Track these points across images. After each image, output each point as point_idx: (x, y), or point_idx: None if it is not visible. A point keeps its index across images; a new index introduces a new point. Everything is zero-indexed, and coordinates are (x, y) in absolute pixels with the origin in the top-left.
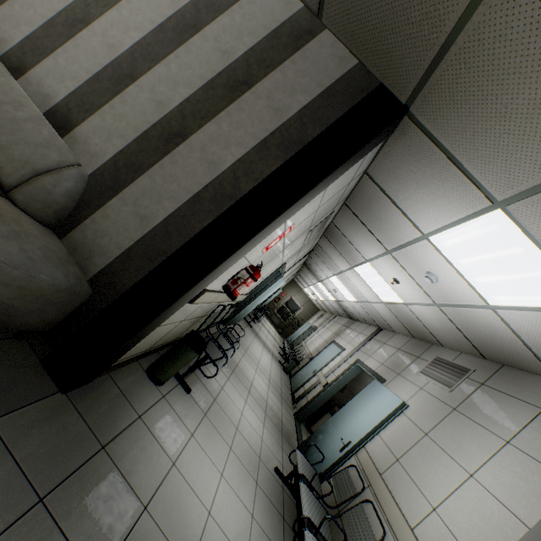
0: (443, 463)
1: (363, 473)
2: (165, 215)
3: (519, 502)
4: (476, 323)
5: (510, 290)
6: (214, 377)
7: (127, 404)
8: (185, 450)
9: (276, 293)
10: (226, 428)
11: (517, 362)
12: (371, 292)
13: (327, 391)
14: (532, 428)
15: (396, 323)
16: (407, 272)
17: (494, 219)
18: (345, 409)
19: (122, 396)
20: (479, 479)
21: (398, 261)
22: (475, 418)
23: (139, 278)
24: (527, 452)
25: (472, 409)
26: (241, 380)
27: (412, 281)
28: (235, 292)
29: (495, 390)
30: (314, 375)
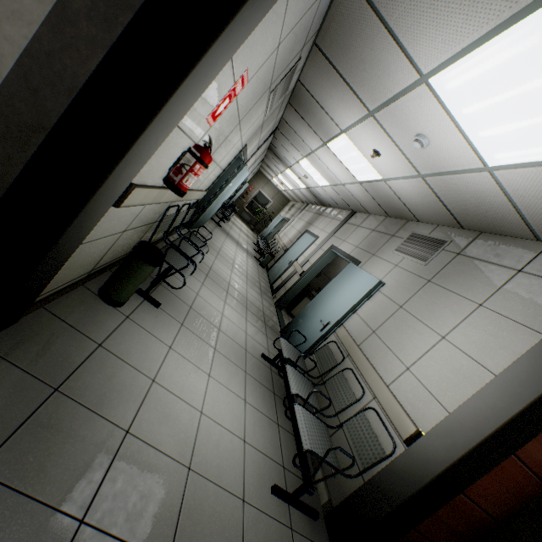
0: (417, 330)
1: (342, 346)
2: (14, 53)
3: (487, 355)
4: (464, 191)
5: (523, 142)
6: (186, 285)
7: (79, 336)
8: (165, 365)
9: (243, 188)
10: (207, 332)
11: (499, 228)
12: (346, 173)
13: (304, 279)
14: (505, 290)
15: (371, 204)
16: (392, 139)
17: (541, 23)
18: (322, 294)
19: (69, 328)
20: (451, 340)
21: (382, 125)
22: (449, 287)
23: (15, 176)
24: (499, 312)
25: (446, 279)
26: (217, 283)
27: (397, 150)
28: (181, 186)
29: (471, 258)
30: (290, 266)
